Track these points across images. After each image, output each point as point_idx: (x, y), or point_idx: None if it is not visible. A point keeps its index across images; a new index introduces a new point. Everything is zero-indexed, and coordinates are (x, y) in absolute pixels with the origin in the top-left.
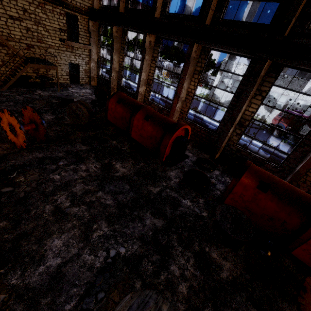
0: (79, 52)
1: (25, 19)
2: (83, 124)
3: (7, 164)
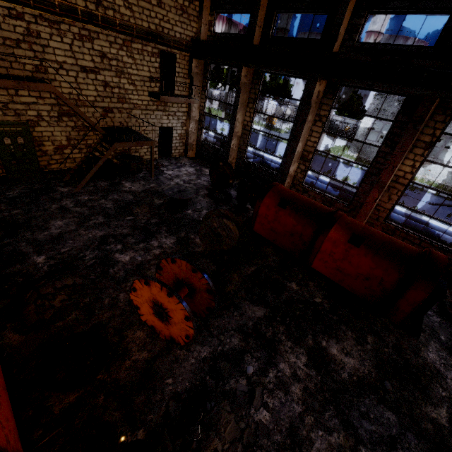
0: (174, 109)
1: (103, 69)
2: (225, 249)
3: (164, 393)
